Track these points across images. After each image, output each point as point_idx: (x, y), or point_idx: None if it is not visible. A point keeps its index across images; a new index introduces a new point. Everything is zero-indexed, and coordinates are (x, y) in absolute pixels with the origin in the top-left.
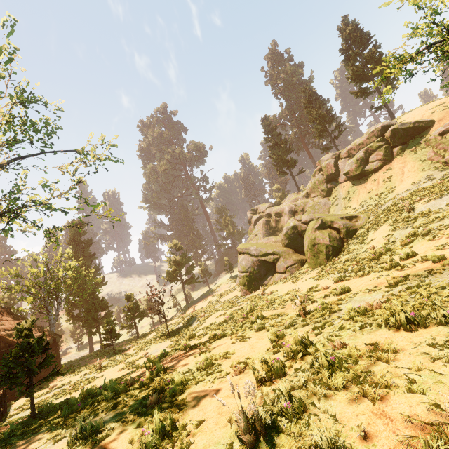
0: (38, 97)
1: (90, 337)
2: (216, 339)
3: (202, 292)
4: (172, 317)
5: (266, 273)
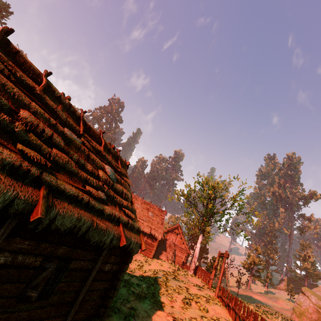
0: (243, 193)
1: (191, 260)
2: (269, 314)
3: (259, 290)
4: (235, 288)
5: (317, 320)
